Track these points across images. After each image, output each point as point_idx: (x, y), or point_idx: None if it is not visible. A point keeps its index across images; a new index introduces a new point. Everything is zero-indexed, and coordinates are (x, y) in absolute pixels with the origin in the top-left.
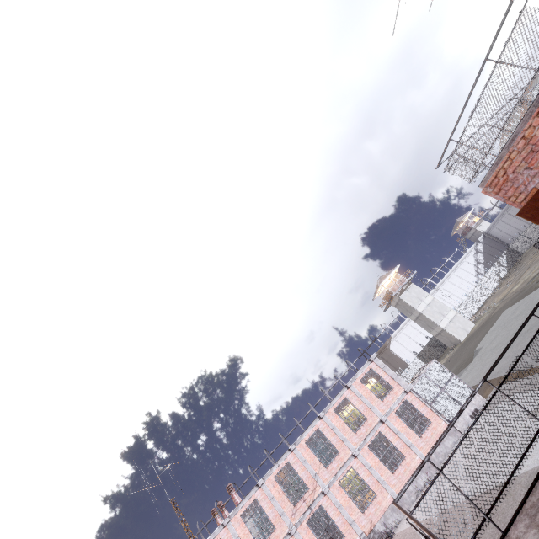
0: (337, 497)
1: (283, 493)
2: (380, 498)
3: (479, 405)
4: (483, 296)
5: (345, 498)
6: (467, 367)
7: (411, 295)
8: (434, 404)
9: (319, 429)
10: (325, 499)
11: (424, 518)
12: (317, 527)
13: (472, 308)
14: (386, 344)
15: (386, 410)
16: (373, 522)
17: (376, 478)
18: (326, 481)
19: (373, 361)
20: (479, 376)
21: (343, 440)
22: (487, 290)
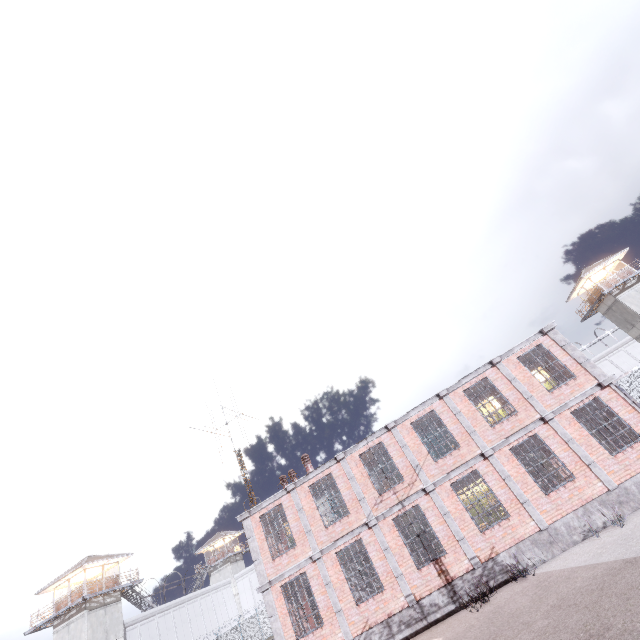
0: (444, 501)
1: (367, 476)
2: (515, 521)
3: None
4: None
5: (457, 506)
6: None
7: (639, 296)
8: None
9: (435, 412)
10: (426, 500)
11: (592, 562)
12: (406, 529)
13: None
14: None
15: (556, 406)
16: (496, 549)
17: (515, 494)
18: (432, 477)
19: (547, 334)
20: None
21: (469, 433)
22: None
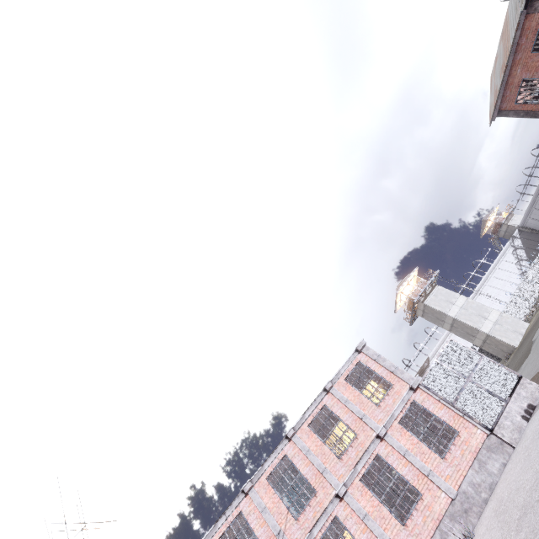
0: None
1: None
2: None
3: (534, 398)
4: (534, 293)
5: None
6: (521, 366)
7: (438, 298)
8: (460, 403)
9: (287, 457)
10: None
11: None
12: None
13: (522, 309)
14: (424, 366)
15: (386, 419)
16: None
17: (377, 536)
18: None
19: (362, 351)
20: (535, 366)
21: (321, 472)
22: (537, 285)
